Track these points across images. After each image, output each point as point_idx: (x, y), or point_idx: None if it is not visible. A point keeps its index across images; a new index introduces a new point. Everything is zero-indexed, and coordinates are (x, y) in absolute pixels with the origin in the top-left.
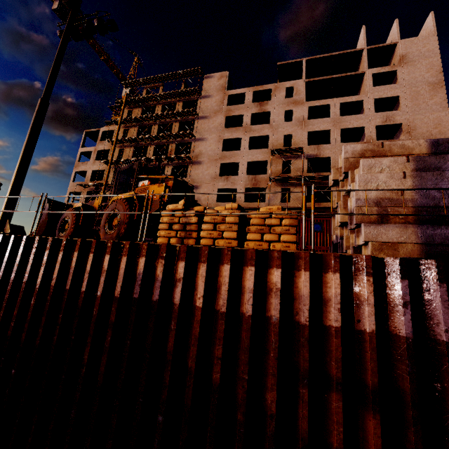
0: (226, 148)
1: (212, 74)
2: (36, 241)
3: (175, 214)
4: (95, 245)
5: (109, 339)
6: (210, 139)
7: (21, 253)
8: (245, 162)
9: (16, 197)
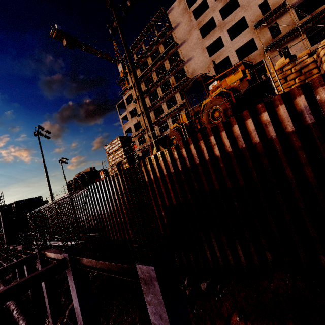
0: (210, 54)
1: (172, 6)
2: (199, 136)
3: (284, 69)
4: (248, 113)
5: (304, 156)
6: (196, 55)
7: (194, 147)
8: (233, 52)
9: (154, 131)
